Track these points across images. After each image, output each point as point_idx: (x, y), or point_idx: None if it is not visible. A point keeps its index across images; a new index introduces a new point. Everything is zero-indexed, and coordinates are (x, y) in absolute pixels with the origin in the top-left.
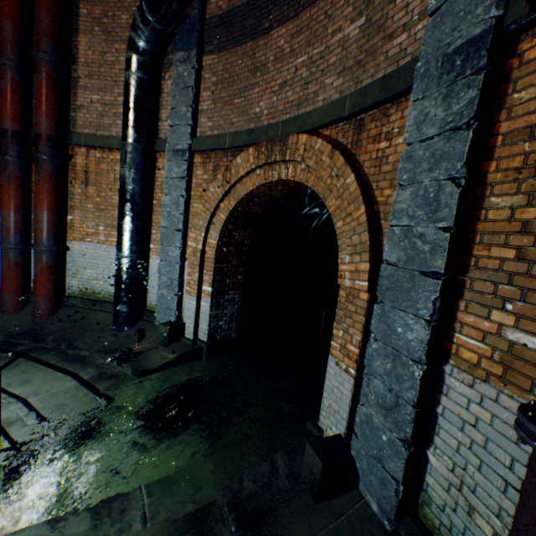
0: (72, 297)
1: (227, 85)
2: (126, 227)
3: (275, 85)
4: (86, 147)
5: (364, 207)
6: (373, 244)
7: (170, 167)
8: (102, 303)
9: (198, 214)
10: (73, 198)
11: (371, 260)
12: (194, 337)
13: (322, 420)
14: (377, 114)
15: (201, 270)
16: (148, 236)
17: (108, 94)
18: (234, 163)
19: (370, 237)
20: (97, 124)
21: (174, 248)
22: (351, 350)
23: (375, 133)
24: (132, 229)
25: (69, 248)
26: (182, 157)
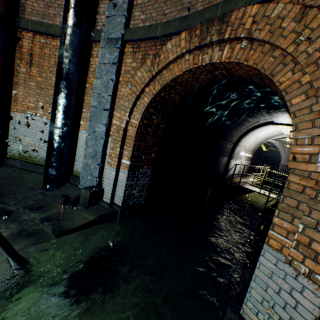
0: (12, 159)
1: None
2: (60, 102)
3: None
4: (32, 33)
5: None
6: None
7: (103, 53)
8: (36, 166)
9: (124, 96)
10: (18, 76)
11: None
12: (111, 201)
13: (245, 311)
14: None
15: (122, 146)
16: (79, 114)
17: None
18: (163, 49)
19: None
20: (43, 13)
21: (100, 125)
22: None
23: None
24: (65, 105)
25: (12, 118)
26: (114, 44)
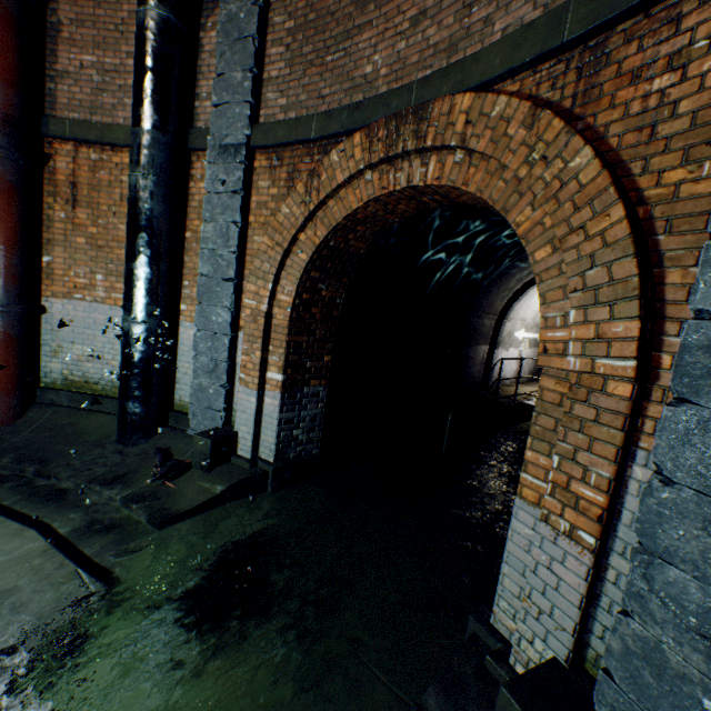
0: (51, 390)
1: (313, 33)
2: (140, 273)
3: (404, 20)
4: (73, 143)
5: (623, 207)
6: (644, 282)
7: (214, 174)
8: (101, 399)
9: (261, 253)
10: (51, 228)
11: (642, 316)
12: (253, 454)
13: (498, 616)
14: (643, 24)
15: (265, 346)
16: (177, 291)
17: (110, 53)
18: (325, 163)
19: (639, 268)
20: (92, 104)
21: (220, 309)
22: (584, 496)
23: (639, 63)
24: (150, 278)
25: (46, 309)
26: (234, 156)
